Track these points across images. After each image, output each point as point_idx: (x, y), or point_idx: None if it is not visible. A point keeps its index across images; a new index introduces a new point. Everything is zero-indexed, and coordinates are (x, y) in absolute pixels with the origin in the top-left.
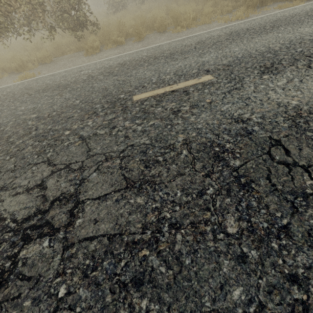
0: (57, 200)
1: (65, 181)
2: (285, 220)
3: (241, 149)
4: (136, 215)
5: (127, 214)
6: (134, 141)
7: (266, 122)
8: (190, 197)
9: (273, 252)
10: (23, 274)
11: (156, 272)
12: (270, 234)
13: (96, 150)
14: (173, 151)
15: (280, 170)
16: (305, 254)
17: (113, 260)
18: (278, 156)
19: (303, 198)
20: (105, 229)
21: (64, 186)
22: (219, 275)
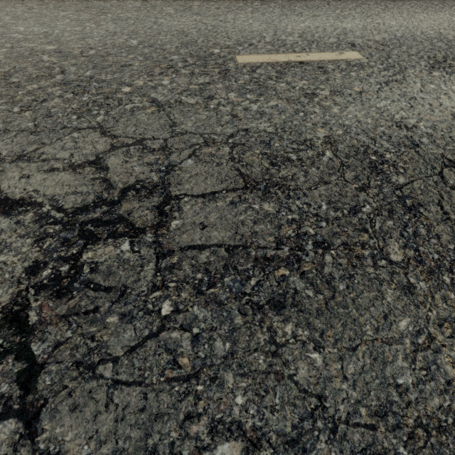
0: (132, 189)
1: (141, 164)
2: None
3: (406, 163)
4: (265, 225)
5: (252, 223)
6: (249, 125)
7: (437, 136)
8: (339, 213)
9: (445, 285)
10: (96, 283)
11: (301, 295)
12: (442, 267)
13: (186, 126)
14: (312, 150)
15: (454, 197)
16: None
17: (238, 277)
18: (451, 180)
19: None
20: (220, 237)
21: (140, 171)
22: (382, 304)
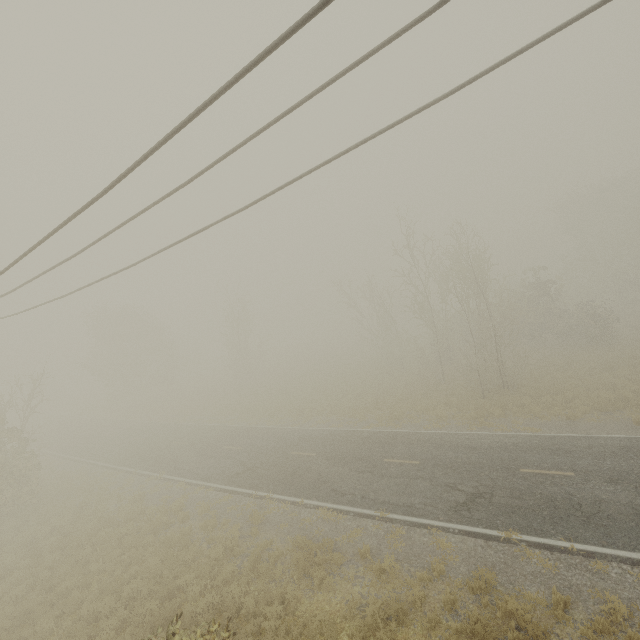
0: None
1: None
2: None
3: None
4: None
5: None
6: None
7: None
8: None
9: None
10: None
11: None
12: None
13: None
14: None
15: None
16: None
17: None
18: None
19: None
20: None
21: None
22: None
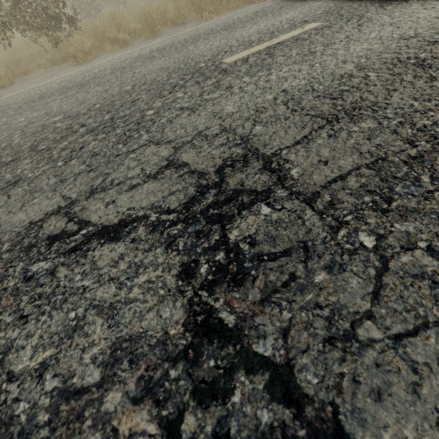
0: (225, 167)
1: (215, 148)
2: None
3: None
4: (381, 137)
5: (366, 140)
6: (282, 87)
7: None
8: (434, 101)
9: None
10: (267, 253)
11: None
12: None
13: (228, 110)
14: (355, 78)
15: None
16: None
17: (406, 182)
18: None
19: None
20: (350, 163)
21: (220, 152)
22: None
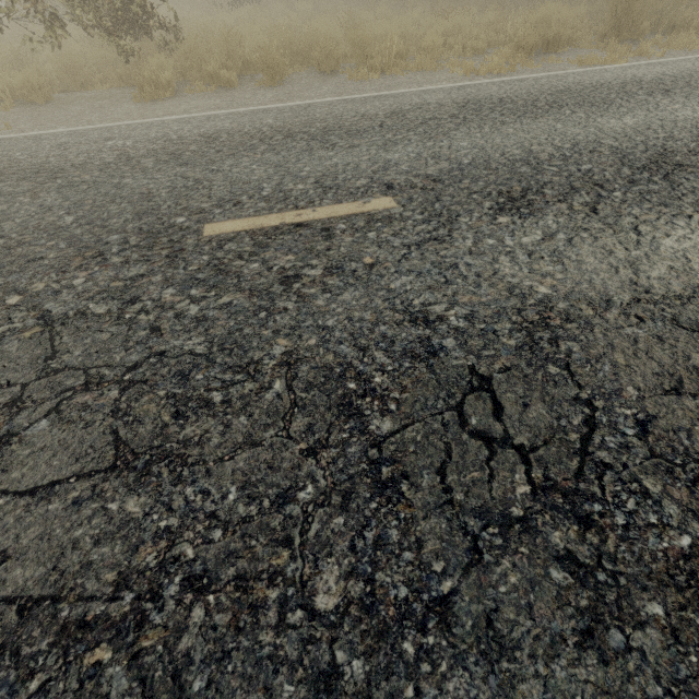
0: None
1: None
2: (448, 583)
3: (405, 391)
4: (112, 547)
5: (91, 542)
6: (170, 343)
7: (473, 331)
8: (254, 507)
9: (401, 665)
10: None
11: None
12: (407, 617)
13: (70, 357)
14: (253, 381)
15: (471, 453)
16: (467, 674)
17: (12, 673)
18: (475, 418)
19: (501, 528)
20: (21, 581)
21: None
22: None
